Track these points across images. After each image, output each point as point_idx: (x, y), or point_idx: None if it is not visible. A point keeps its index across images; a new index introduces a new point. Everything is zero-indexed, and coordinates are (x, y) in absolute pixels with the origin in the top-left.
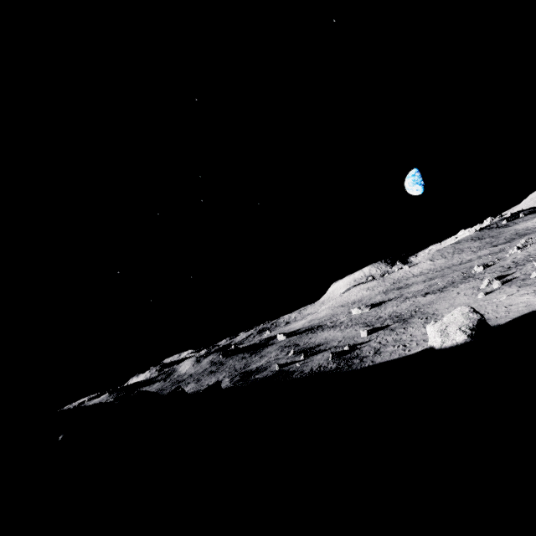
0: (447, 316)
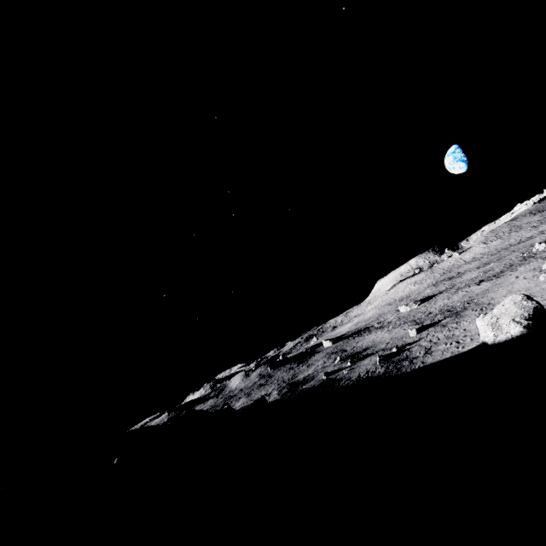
0: (497, 307)
